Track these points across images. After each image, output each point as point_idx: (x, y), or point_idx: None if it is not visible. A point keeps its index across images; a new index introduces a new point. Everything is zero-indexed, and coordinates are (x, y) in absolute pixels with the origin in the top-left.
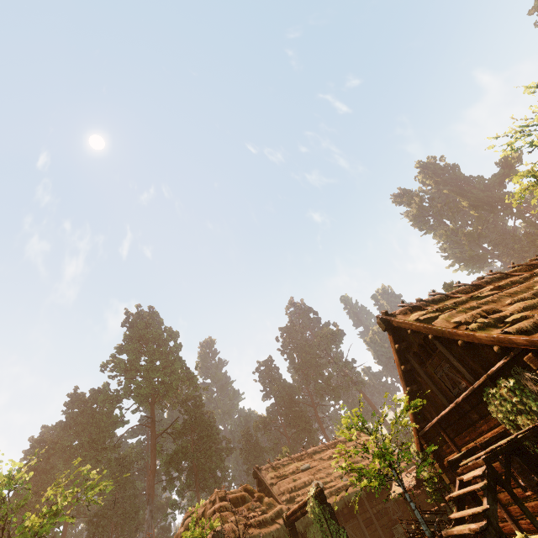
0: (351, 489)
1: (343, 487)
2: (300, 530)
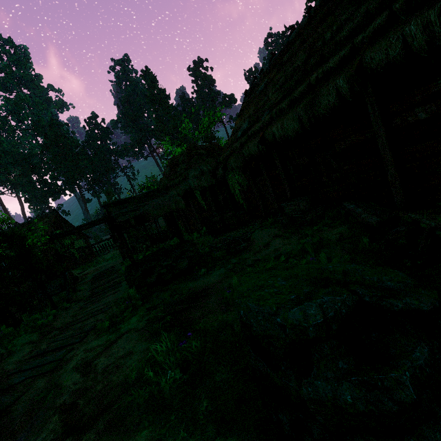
0: (254, 140)
1: (255, 132)
2: (202, 186)
